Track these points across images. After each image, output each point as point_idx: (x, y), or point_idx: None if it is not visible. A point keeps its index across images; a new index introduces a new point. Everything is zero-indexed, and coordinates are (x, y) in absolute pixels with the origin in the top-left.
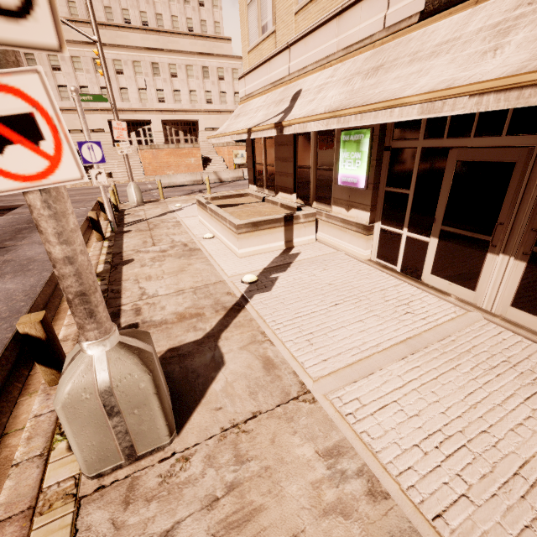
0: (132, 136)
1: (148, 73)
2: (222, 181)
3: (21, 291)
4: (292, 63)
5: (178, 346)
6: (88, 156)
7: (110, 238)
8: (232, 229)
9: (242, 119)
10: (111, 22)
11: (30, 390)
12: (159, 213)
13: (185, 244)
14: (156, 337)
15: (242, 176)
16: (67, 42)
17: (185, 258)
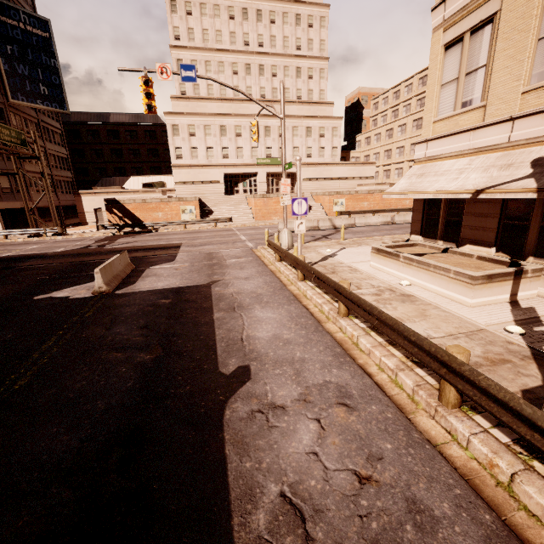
0: (240, 186)
1: (261, 134)
2: (336, 228)
3: (287, 320)
4: (516, 133)
5: (528, 389)
6: (296, 209)
7: (307, 279)
8: (462, 279)
9: (436, 179)
10: (237, 97)
11: (408, 410)
12: (319, 257)
13: (389, 289)
14: (491, 377)
15: (353, 223)
16: (203, 114)
17: (411, 303)
